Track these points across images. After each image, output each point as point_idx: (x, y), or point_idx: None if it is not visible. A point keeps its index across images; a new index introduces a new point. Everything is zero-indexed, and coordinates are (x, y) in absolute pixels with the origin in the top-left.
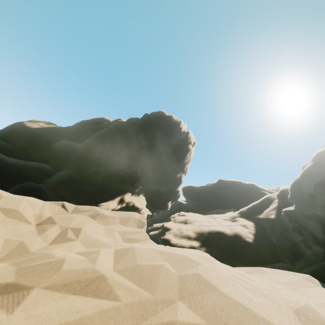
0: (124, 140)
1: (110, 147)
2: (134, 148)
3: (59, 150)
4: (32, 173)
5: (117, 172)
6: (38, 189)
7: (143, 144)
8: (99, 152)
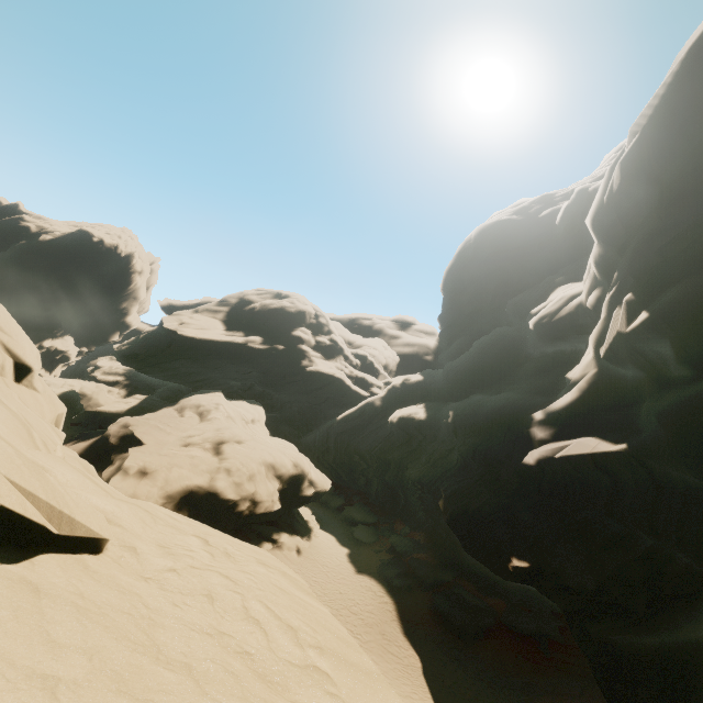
0: (34, 279)
1: (16, 286)
2: (50, 288)
3: None
4: None
5: (31, 319)
6: None
7: (62, 285)
8: (1, 291)
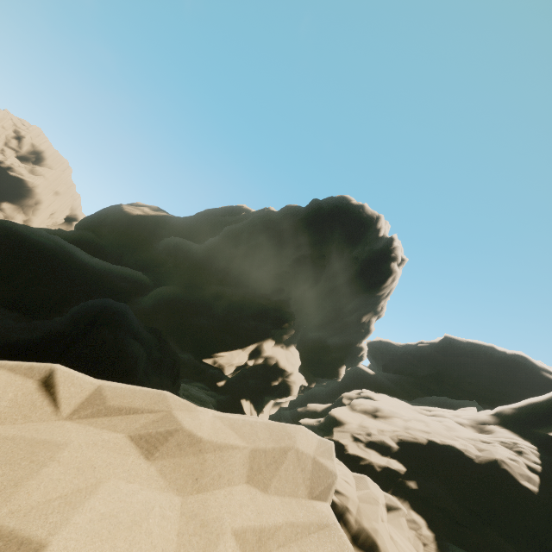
0: (271, 243)
1: (247, 254)
2: (289, 258)
3: (165, 251)
4: (117, 284)
5: (254, 299)
6: (118, 311)
7: (306, 254)
8: (228, 261)
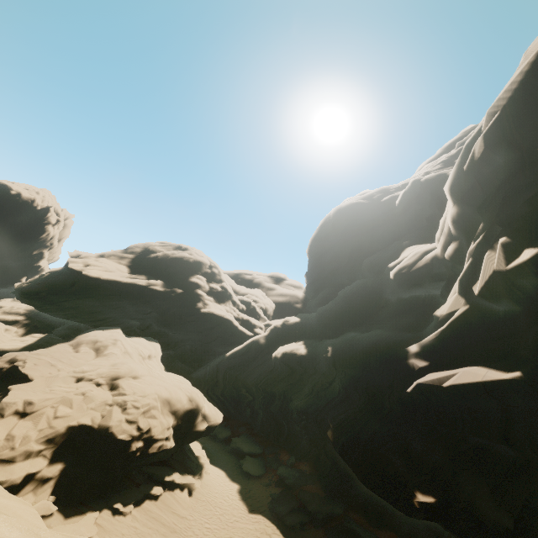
0: None
1: None
2: None
3: None
4: None
5: None
6: None
7: None
8: None
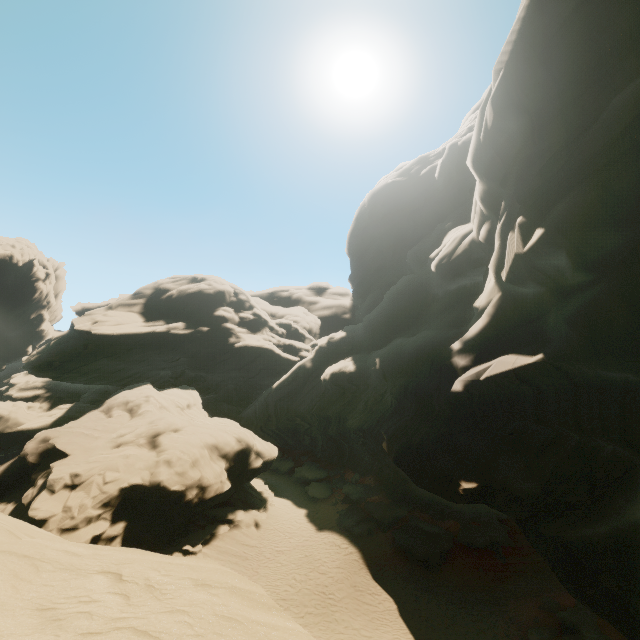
0: None
1: None
2: None
3: None
4: None
5: None
6: None
7: None
8: None
